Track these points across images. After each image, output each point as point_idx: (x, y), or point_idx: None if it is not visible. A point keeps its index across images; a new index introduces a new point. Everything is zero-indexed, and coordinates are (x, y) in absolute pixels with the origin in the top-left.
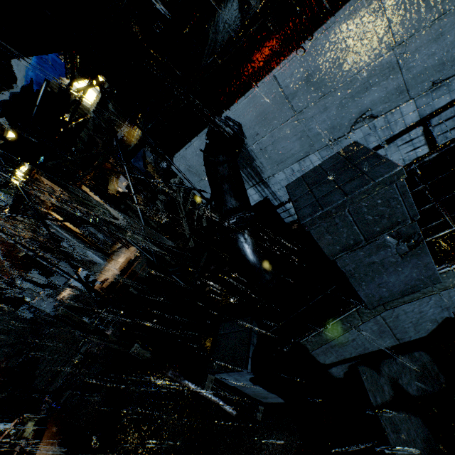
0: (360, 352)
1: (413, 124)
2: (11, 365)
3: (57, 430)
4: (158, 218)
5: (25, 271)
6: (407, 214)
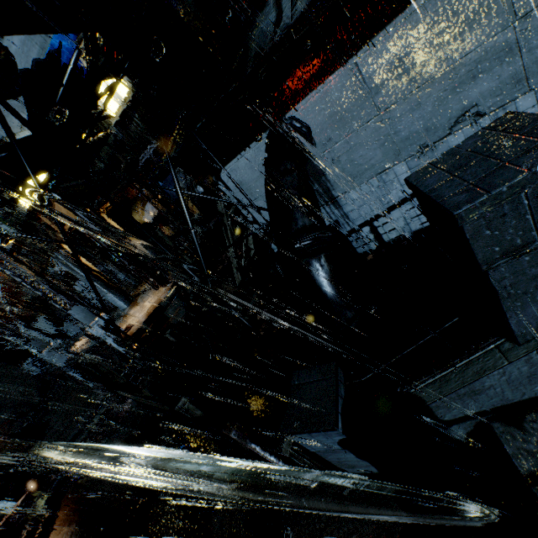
0: (496, 405)
1: None
2: (13, 431)
3: (75, 509)
4: (193, 254)
5: (30, 319)
6: None
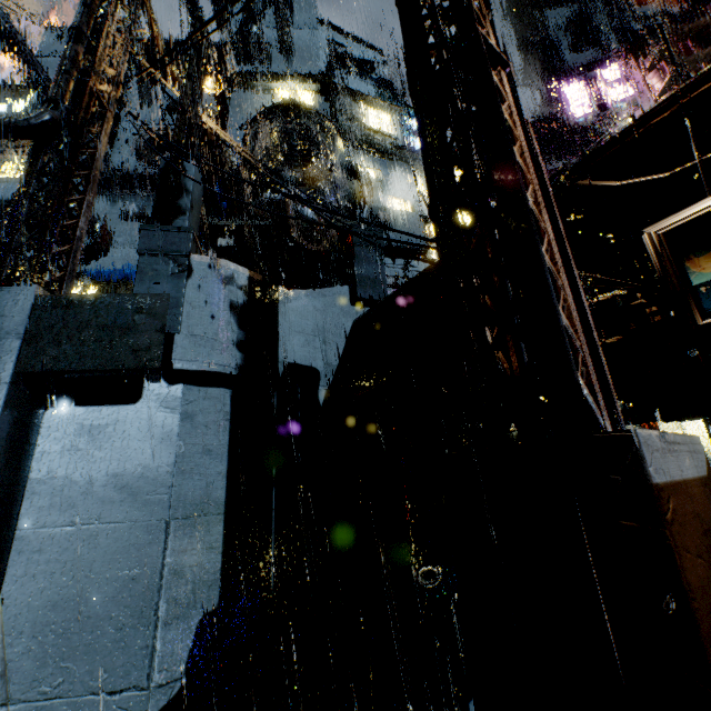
0: None
1: None
2: None
3: None
4: None
5: None
6: None
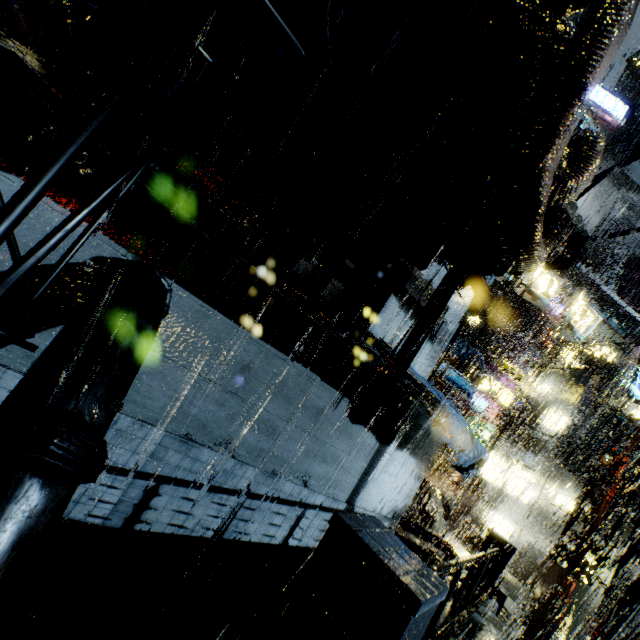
0: None
1: (239, 490)
2: None
3: None
4: None
5: None
6: (419, 639)
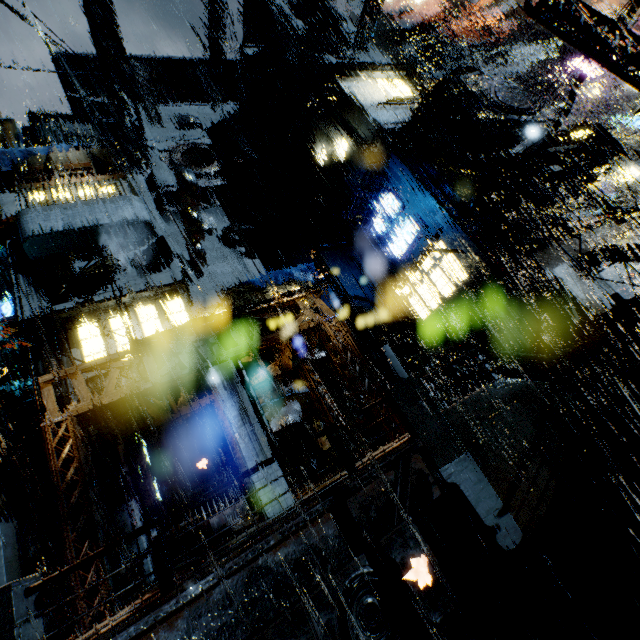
0: None
1: None
2: None
3: None
4: None
5: None
6: None
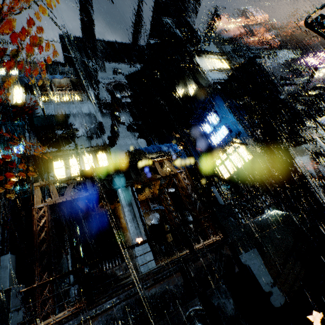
0: None
1: None
2: None
3: None
4: None
5: None
6: None
